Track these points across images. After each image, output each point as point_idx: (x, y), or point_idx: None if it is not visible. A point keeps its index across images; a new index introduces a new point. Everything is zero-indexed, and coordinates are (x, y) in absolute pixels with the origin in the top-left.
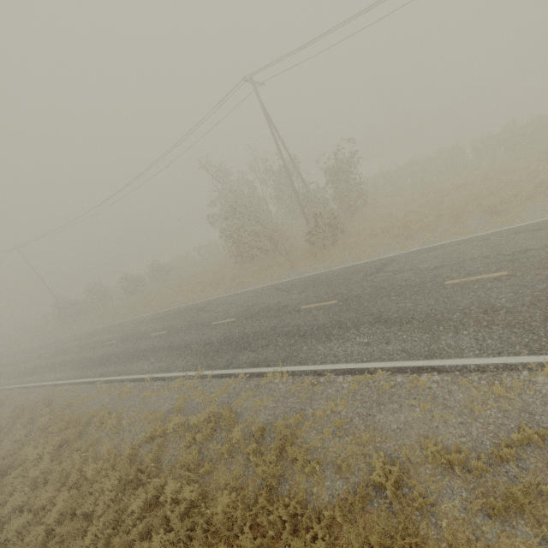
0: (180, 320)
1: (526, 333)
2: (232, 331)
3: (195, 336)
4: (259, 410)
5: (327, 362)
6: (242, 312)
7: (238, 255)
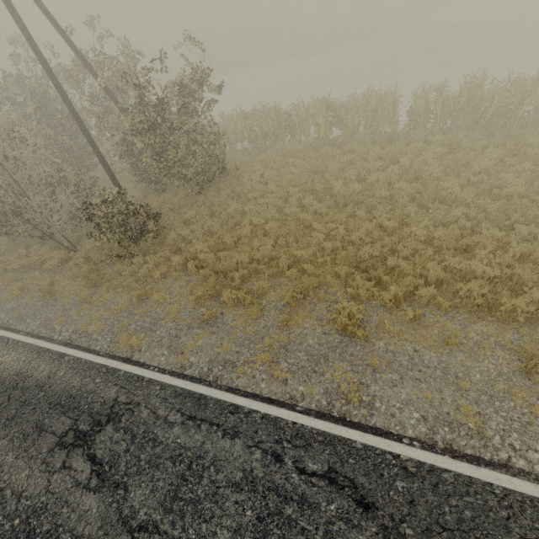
0: None
1: None
2: None
3: None
4: None
5: None
6: None
7: None
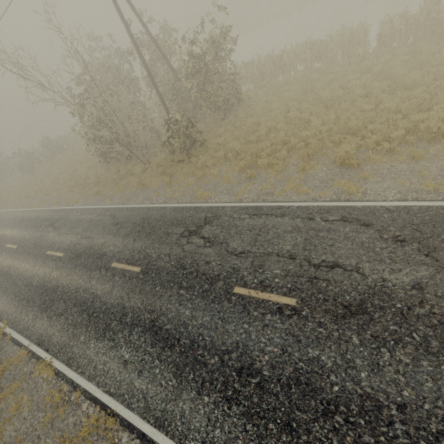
0: (32, 234)
1: (255, 440)
2: (51, 275)
3: (28, 266)
4: (13, 416)
5: (85, 374)
6: (72, 247)
7: (99, 157)
